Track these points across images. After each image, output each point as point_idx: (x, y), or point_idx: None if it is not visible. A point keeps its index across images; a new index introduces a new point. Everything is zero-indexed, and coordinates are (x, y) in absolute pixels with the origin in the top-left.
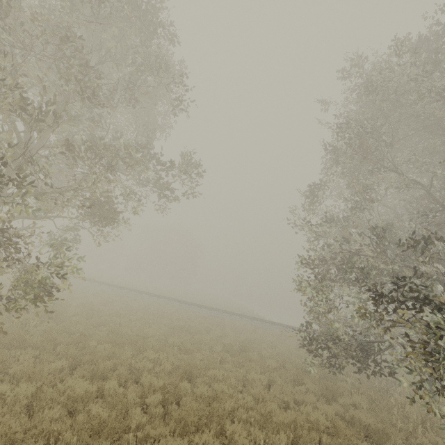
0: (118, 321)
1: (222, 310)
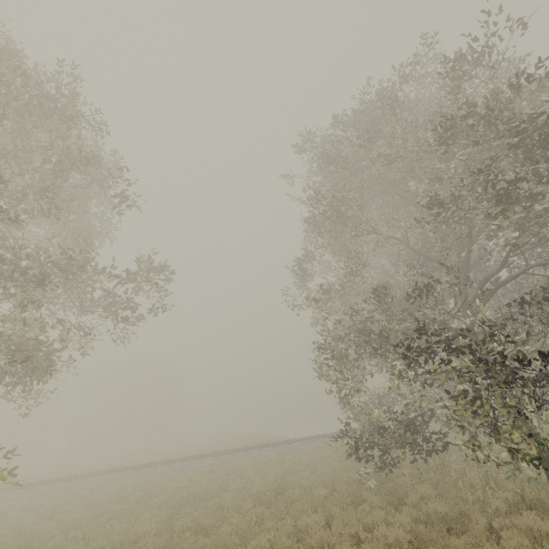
0: (80, 536)
1: (233, 449)
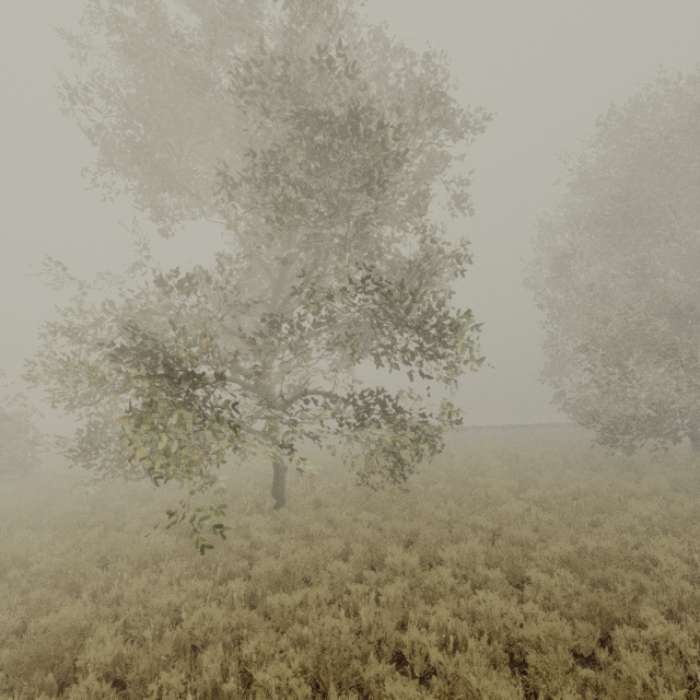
0: None
1: None
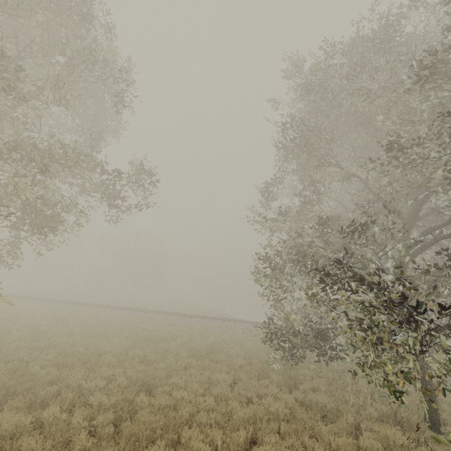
0: (71, 341)
1: (193, 315)
